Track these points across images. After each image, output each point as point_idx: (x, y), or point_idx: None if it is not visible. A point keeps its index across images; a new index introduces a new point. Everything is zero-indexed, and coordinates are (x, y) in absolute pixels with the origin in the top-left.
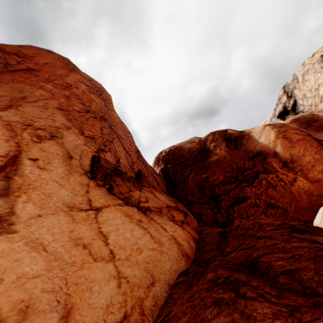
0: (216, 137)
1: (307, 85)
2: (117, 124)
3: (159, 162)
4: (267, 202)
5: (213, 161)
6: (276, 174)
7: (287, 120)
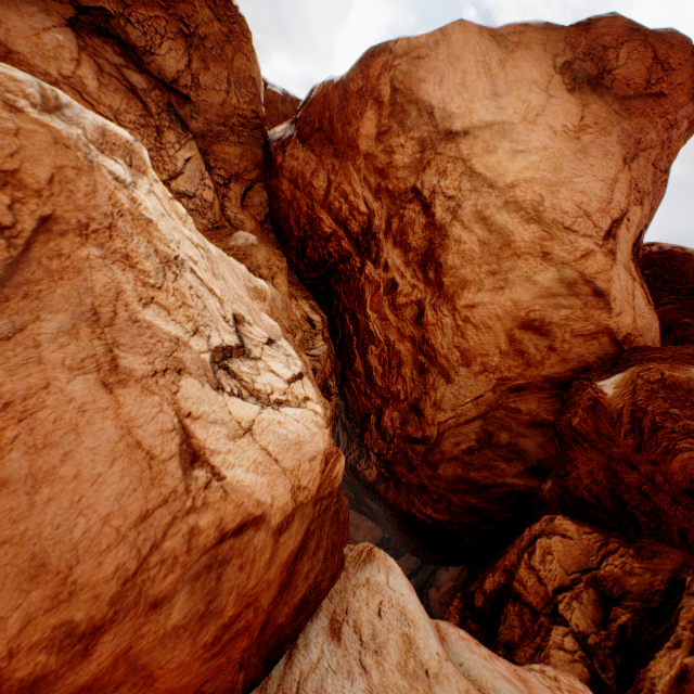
0: None
1: None
2: None
3: None
4: None
5: None
6: None
7: None
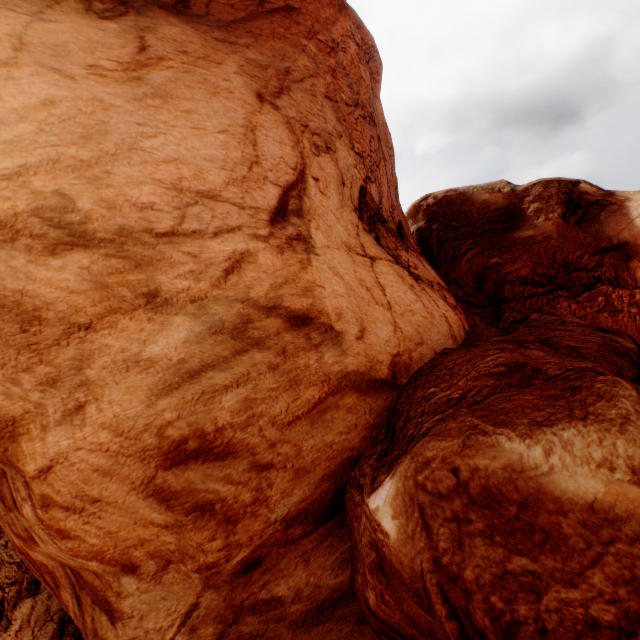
0: (549, 193)
1: None
2: (380, 130)
3: (418, 215)
4: None
5: (522, 238)
6: (632, 293)
7: None
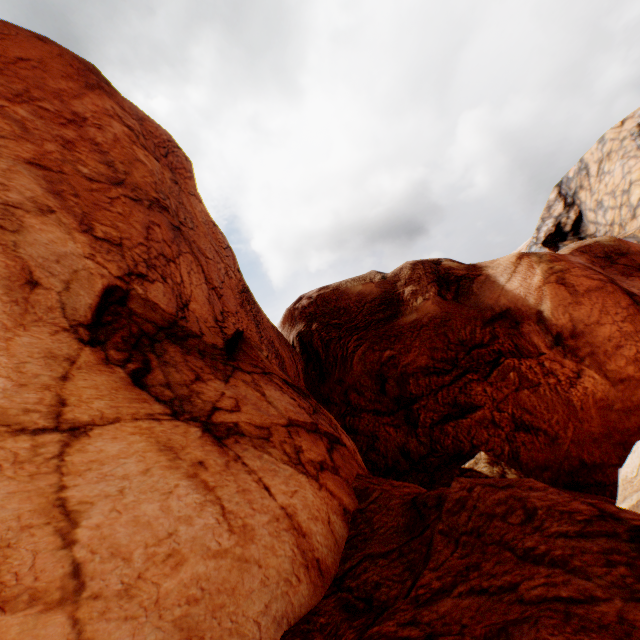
0: (418, 274)
1: (607, 182)
2: (199, 226)
3: (295, 318)
4: (517, 418)
5: (409, 323)
6: (540, 360)
7: (567, 248)
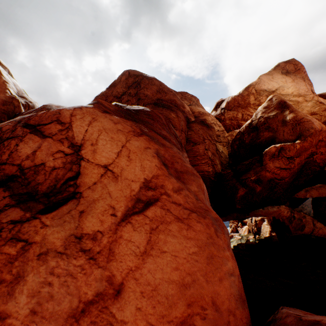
0: None
1: None
2: None
3: None
4: None
5: None
6: None
7: None
